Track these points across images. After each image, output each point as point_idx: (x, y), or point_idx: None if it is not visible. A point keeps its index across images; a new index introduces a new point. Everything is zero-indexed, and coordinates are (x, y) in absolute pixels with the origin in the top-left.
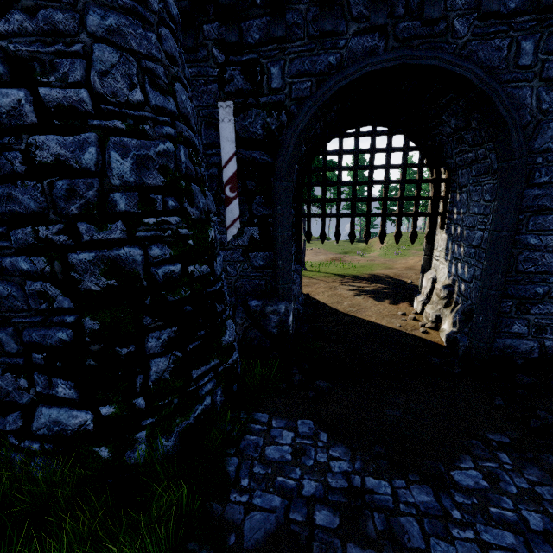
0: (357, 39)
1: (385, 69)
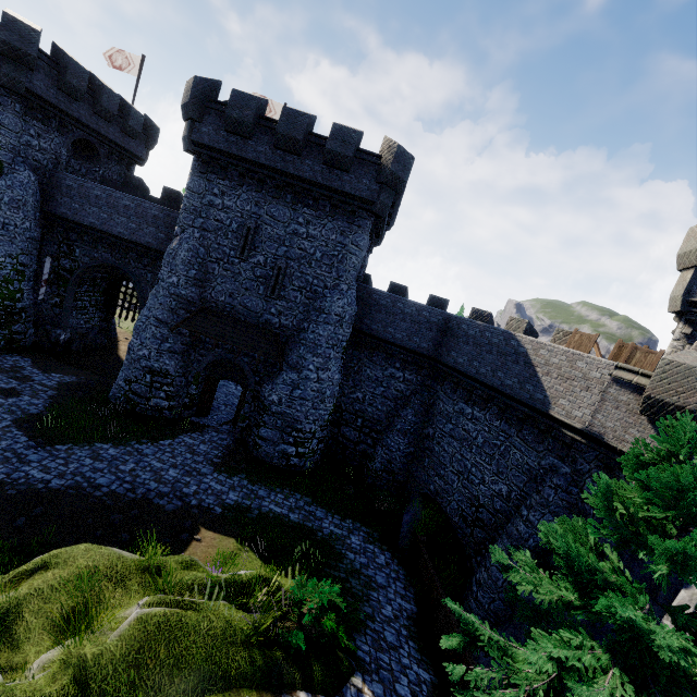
0: (104, 253)
1: (108, 266)
